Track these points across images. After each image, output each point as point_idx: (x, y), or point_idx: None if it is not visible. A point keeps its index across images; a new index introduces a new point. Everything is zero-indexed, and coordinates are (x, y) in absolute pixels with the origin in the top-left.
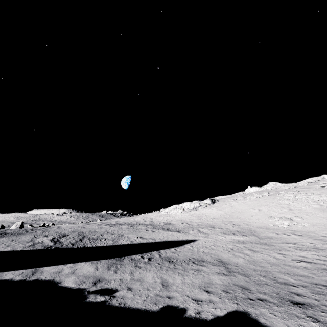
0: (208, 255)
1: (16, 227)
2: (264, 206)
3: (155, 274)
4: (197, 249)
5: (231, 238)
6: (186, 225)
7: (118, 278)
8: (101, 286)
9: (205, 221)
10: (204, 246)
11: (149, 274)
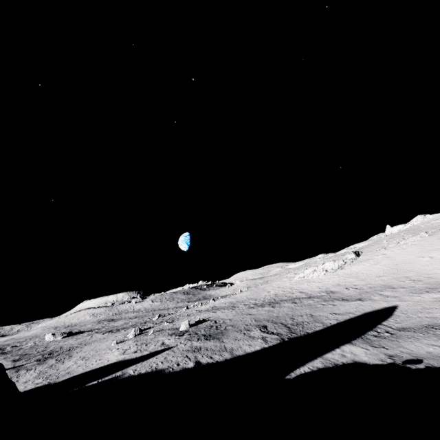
0: (436, 319)
1: (186, 327)
2: (434, 251)
3: (421, 343)
4: (415, 315)
5: (431, 297)
6: (355, 290)
7: (399, 352)
8: (401, 359)
9: (372, 282)
10: (415, 310)
11: (417, 344)
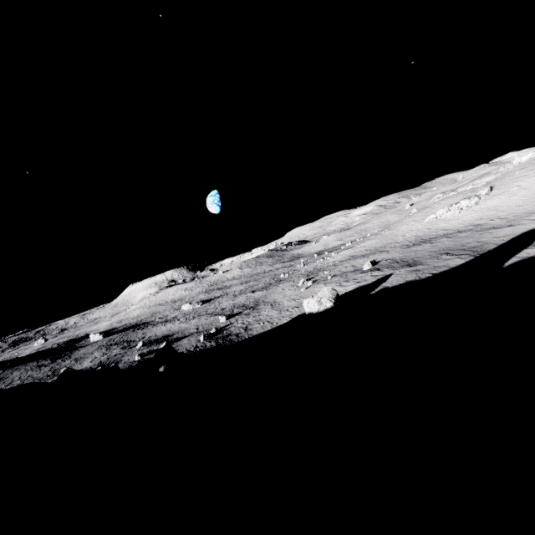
0: None
1: (370, 267)
2: None
3: None
4: None
5: None
6: (502, 220)
7: None
8: None
9: (514, 211)
10: None
11: None
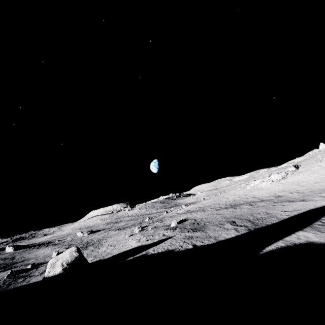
0: None
1: (175, 224)
2: None
3: None
4: None
5: None
6: (298, 194)
7: None
8: None
9: (311, 187)
10: None
11: None
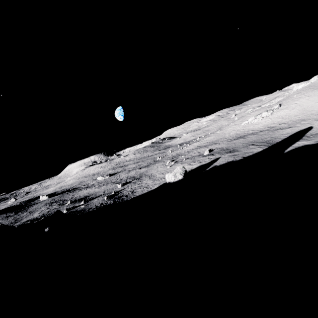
0: None
1: (208, 153)
2: None
3: None
4: None
5: None
6: (285, 124)
7: None
8: None
9: (292, 119)
10: None
11: None
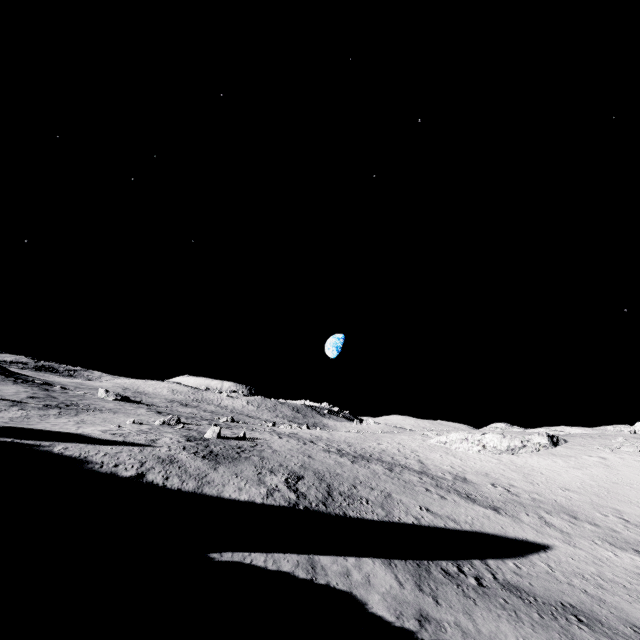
0: (601, 604)
1: (213, 436)
2: None
3: (515, 630)
4: (567, 578)
5: (635, 565)
6: (504, 493)
7: (451, 620)
8: (436, 634)
9: (546, 492)
10: (576, 570)
11: (504, 628)
